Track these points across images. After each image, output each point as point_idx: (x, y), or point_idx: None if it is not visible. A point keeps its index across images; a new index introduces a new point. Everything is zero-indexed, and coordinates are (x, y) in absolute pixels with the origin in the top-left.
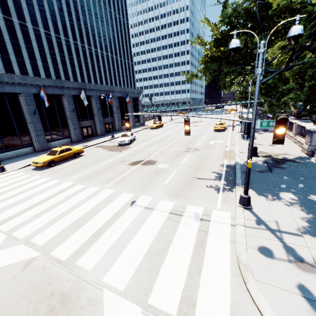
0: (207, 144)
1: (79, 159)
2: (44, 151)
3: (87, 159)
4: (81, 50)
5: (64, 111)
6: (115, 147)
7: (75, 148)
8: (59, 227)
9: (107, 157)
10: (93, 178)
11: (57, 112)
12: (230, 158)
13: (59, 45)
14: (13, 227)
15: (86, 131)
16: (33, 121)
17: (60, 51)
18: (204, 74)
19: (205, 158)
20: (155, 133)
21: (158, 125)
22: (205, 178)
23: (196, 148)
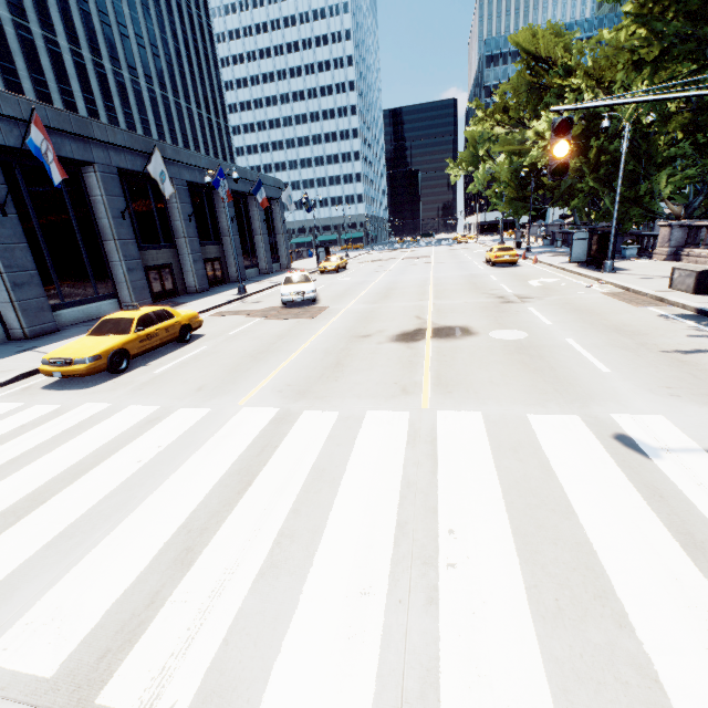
0: (530, 286)
1: (199, 344)
2: (47, 337)
3: (228, 342)
4: (94, 72)
5: (94, 217)
6: (283, 311)
7: (179, 313)
8: (501, 615)
9: (291, 332)
10: (331, 387)
11: (71, 218)
12: (655, 303)
13: (29, 50)
14: (207, 673)
15: (157, 280)
16: (0, 238)
17: (33, 66)
18: (655, 45)
19: (589, 310)
20: (347, 279)
21: (339, 263)
22: (699, 349)
23: (519, 295)
